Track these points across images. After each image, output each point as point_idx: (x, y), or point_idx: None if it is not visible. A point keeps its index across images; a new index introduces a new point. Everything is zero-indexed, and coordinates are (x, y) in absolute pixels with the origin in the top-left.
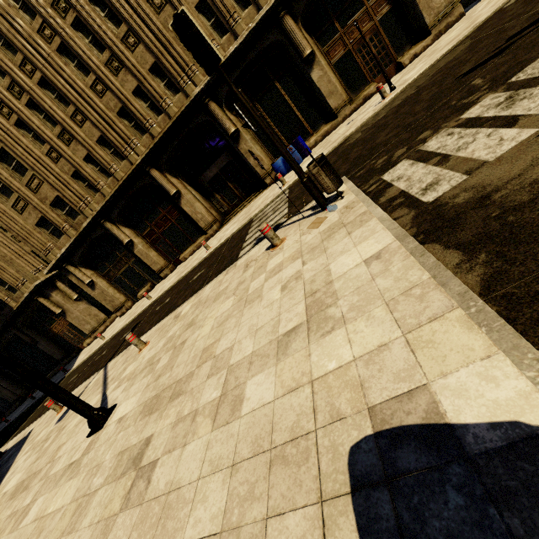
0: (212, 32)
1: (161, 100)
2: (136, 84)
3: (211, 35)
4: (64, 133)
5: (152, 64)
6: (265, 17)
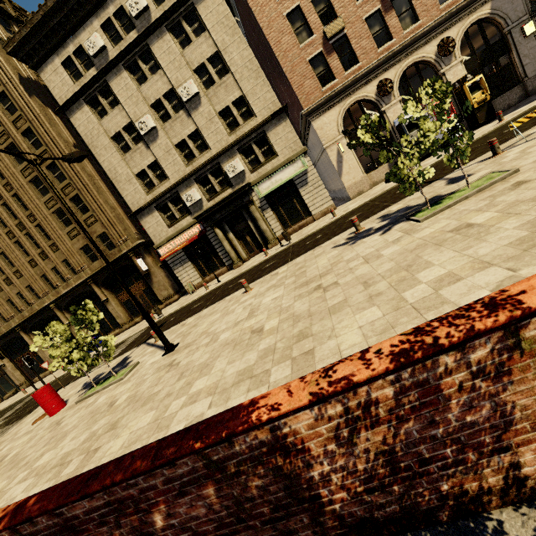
0: (59, 279)
1: (30, 301)
2: (18, 291)
3: (58, 281)
4: None
5: (28, 285)
6: (81, 283)
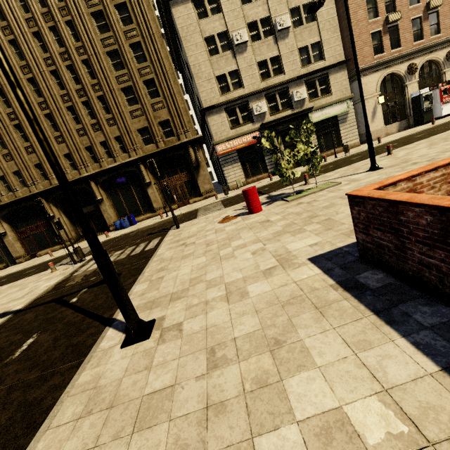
0: (105, 154)
1: (64, 170)
2: None
3: (104, 156)
4: None
5: (67, 153)
6: (131, 161)
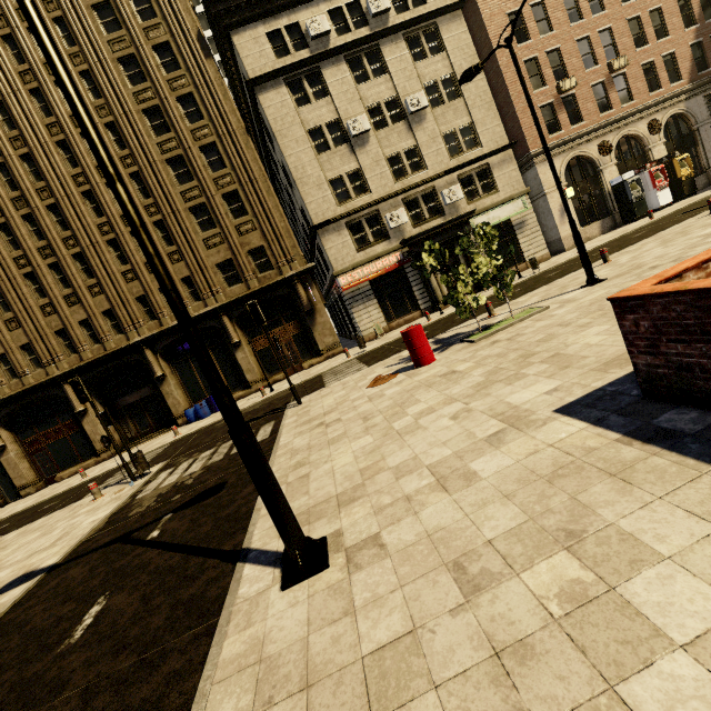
0: (167, 306)
1: (103, 335)
2: (85, 317)
3: (165, 308)
4: None
5: (108, 309)
6: (208, 312)
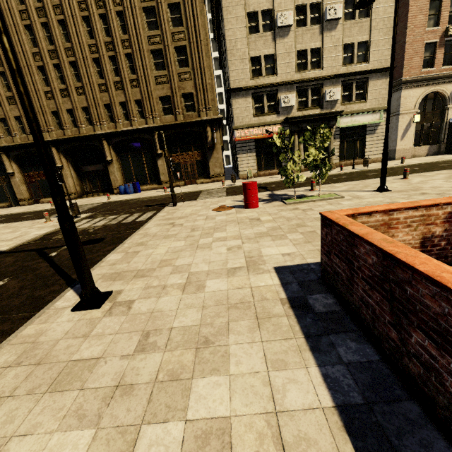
0: (122, 116)
1: (80, 123)
2: (71, 107)
3: (121, 117)
4: (12, 98)
5: (85, 106)
6: (146, 128)
